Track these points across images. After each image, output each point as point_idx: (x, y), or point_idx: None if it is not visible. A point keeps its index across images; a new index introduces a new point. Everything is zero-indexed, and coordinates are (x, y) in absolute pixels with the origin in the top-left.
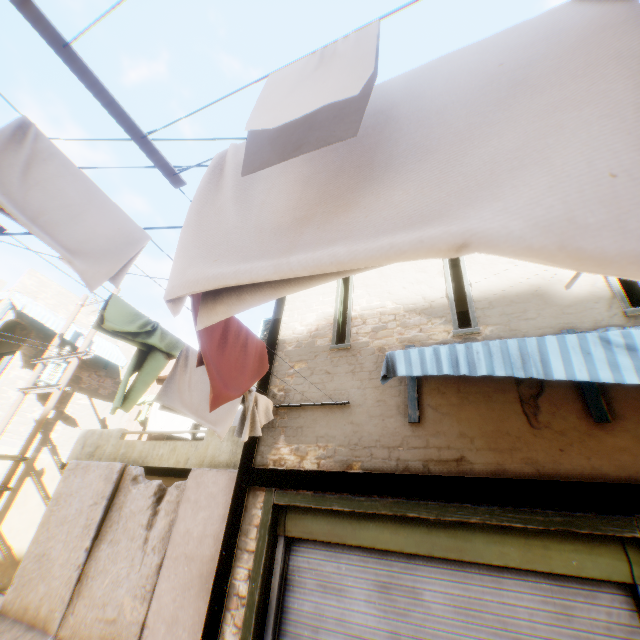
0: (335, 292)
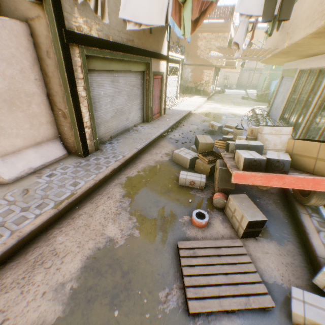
0: None
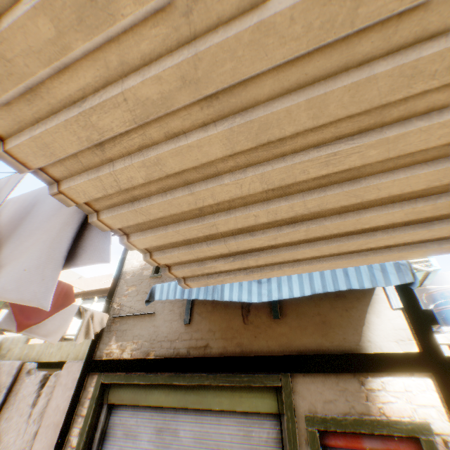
0: None
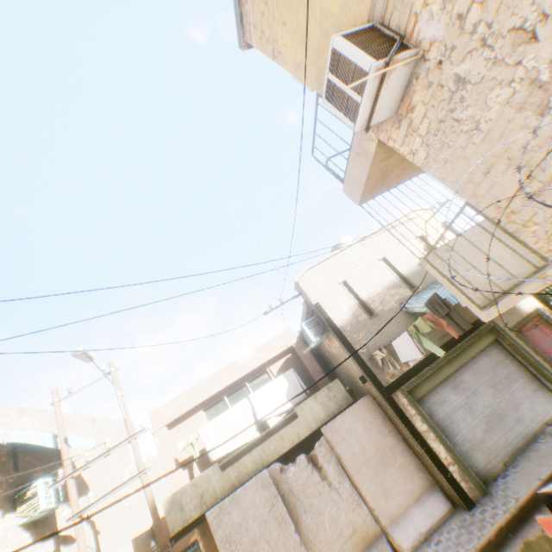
0: (346, 292)
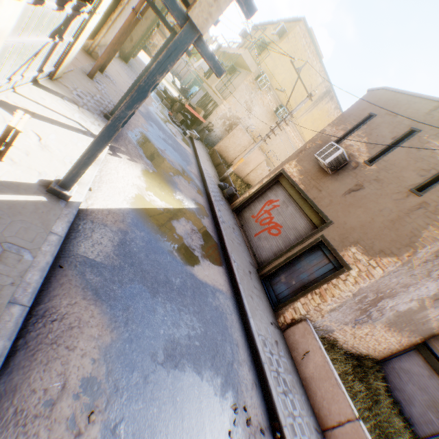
0: None
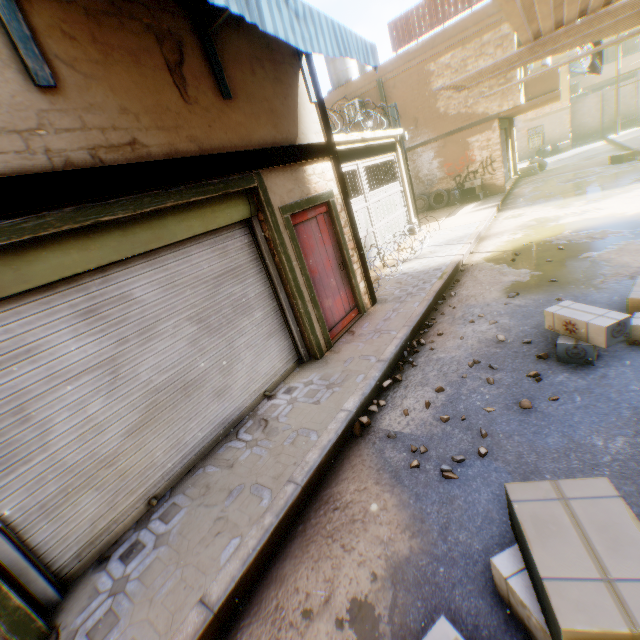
0: None
